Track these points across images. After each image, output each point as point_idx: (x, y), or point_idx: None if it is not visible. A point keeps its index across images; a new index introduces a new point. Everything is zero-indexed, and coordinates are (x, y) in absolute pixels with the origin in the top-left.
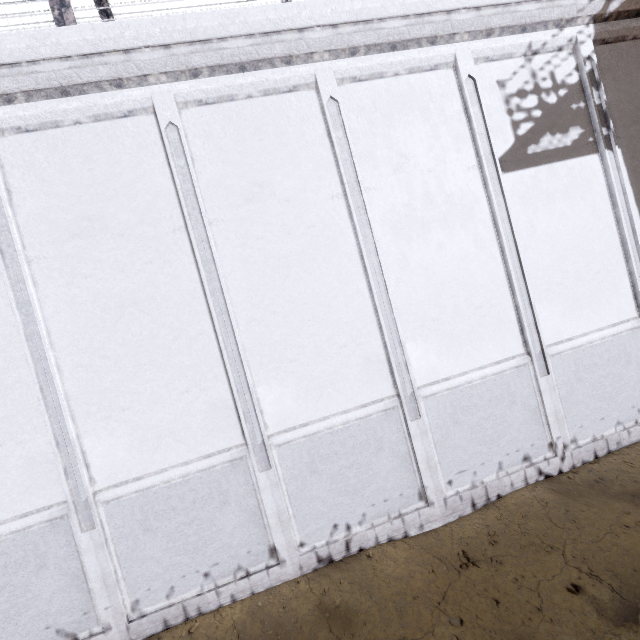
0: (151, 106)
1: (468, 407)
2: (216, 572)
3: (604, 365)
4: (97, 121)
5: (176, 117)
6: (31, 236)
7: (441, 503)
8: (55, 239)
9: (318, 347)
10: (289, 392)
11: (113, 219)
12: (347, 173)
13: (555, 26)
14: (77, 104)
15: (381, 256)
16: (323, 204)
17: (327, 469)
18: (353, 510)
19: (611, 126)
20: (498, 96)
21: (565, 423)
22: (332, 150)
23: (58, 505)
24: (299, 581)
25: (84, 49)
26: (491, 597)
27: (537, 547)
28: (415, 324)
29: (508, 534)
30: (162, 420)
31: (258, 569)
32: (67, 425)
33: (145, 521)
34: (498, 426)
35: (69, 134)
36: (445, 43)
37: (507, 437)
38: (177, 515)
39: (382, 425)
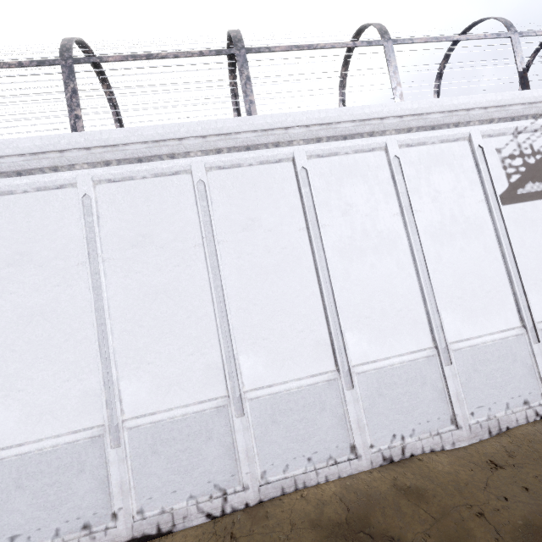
0: (291, 157)
1: (483, 360)
2: (315, 458)
3: None
4: (261, 164)
5: (306, 164)
6: (220, 228)
7: (467, 428)
8: (233, 230)
9: (383, 310)
10: (365, 338)
11: (266, 221)
12: (403, 201)
13: (532, 118)
14: (253, 155)
15: (425, 253)
16: (388, 219)
17: (389, 394)
18: (406, 425)
19: None
20: (497, 158)
21: None
22: (394, 186)
23: (221, 398)
24: (371, 471)
25: (265, 127)
26: (521, 487)
27: None
28: (446, 300)
29: (522, 452)
30: (286, 348)
31: (342, 460)
32: (233, 345)
33: (273, 415)
34: (505, 376)
35: (245, 171)
36: (464, 126)
37: (511, 385)
38: (293, 414)
39: (425, 367)
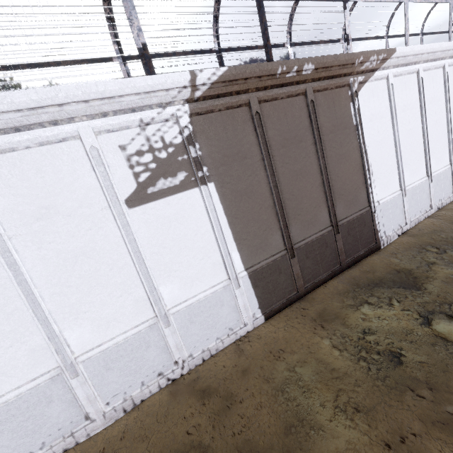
0: None
1: (116, 358)
2: None
3: (207, 310)
4: None
5: None
6: None
7: (101, 418)
8: None
9: None
10: None
11: None
12: None
13: (159, 107)
14: None
15: (31, 283)
16: None
17: (7, 427)
18: (34, 443)
19: (204, 171)
20: (121, 156)
21: (184, 348)
22: None
23: None
24: None
25: None
26: None
27: (141, 438)
28: (70, 318)
29: (133, 430)
30: None
31: None
32: None
33: None
34: (139, 362)
35: None
36: (67, 123)
37: (146, 366)
38: None
39: (50, 387)
